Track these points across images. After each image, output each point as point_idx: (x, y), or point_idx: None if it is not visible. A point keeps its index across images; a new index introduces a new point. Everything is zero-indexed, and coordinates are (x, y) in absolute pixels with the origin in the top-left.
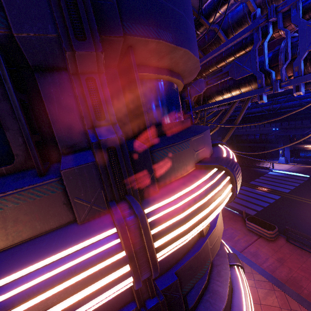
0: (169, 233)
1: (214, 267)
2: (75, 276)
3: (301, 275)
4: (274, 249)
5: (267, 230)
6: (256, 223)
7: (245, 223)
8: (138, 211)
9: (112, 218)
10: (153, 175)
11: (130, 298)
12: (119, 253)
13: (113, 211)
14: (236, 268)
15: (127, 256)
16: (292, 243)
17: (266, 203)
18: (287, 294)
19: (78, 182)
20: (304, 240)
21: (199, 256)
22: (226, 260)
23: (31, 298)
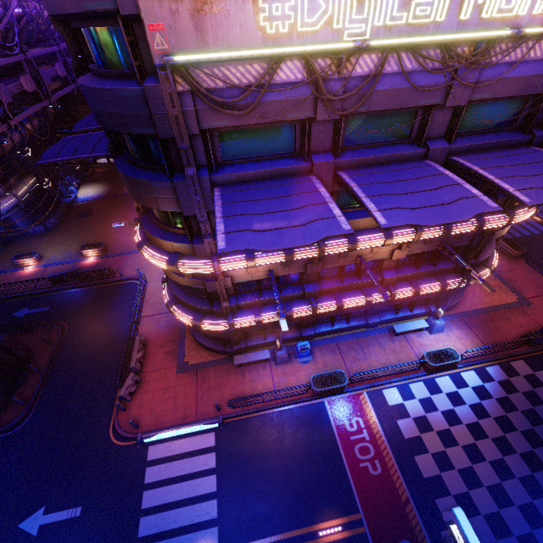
0: (515, 219)
1: (487, 244)
2: (500, 220)
3: (520, 279)
4: (511, 264)
5: (515, 250)
6: (509, 244)
7: (496, 242)
8: (515, 212)
9: (507, 212)
10: (515, 203)
11: (481, 233)
12: (507, 219)
13: (509, 211)
14: (495, 251)
15: (508, 220)
16: (529, 264)
17: (528, 232)
18: (503, 283)
19: (500, 201)
20: (541, 266)
21: (501, 232)
22: (494, 244)
23: (494, 221)
